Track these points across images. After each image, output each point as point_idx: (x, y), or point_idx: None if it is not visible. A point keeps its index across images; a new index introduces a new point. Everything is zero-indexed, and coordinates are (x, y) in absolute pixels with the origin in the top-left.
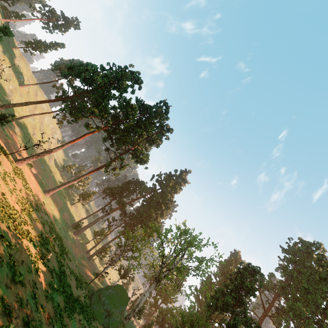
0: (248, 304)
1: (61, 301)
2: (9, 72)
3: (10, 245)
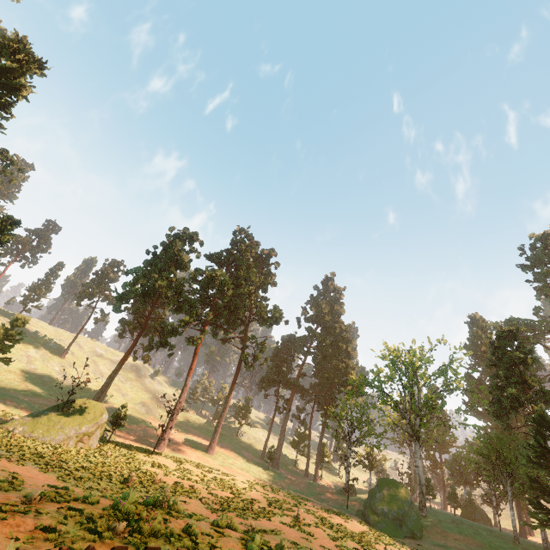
0: (541, 369)
1: (354, 545)
2: (39, 352)
3: (276, 533)
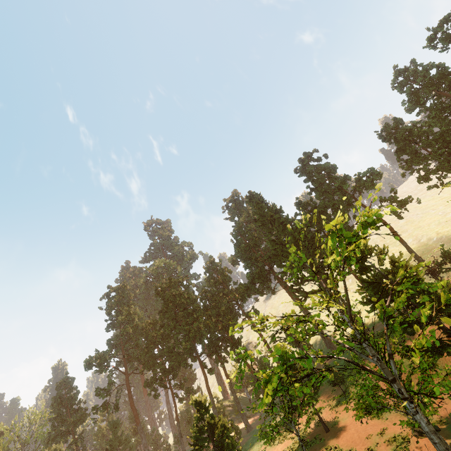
0: None
1: None
2: None
3: None
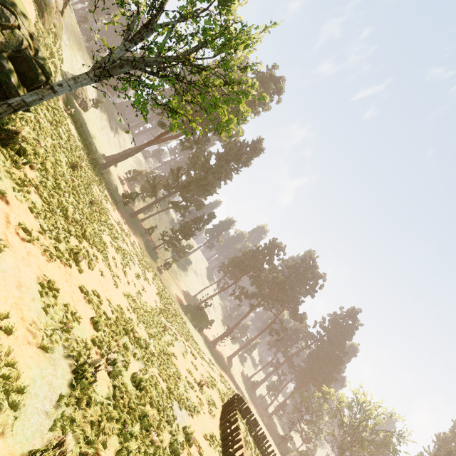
0: None
1: None
2: None
3: None
